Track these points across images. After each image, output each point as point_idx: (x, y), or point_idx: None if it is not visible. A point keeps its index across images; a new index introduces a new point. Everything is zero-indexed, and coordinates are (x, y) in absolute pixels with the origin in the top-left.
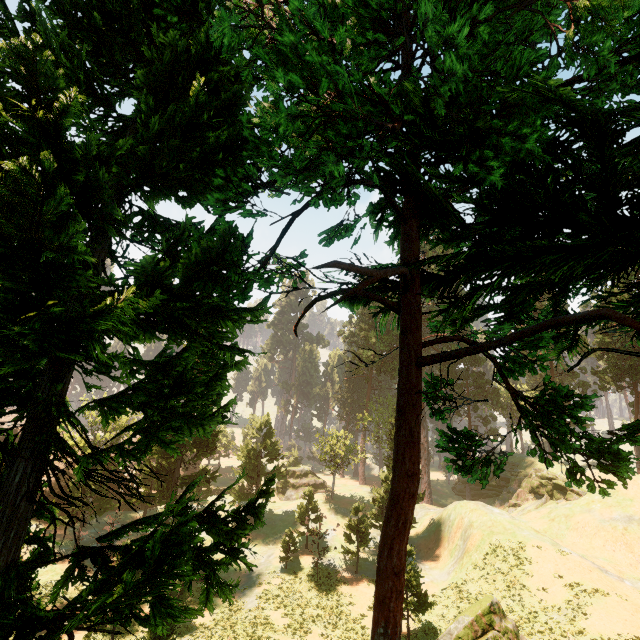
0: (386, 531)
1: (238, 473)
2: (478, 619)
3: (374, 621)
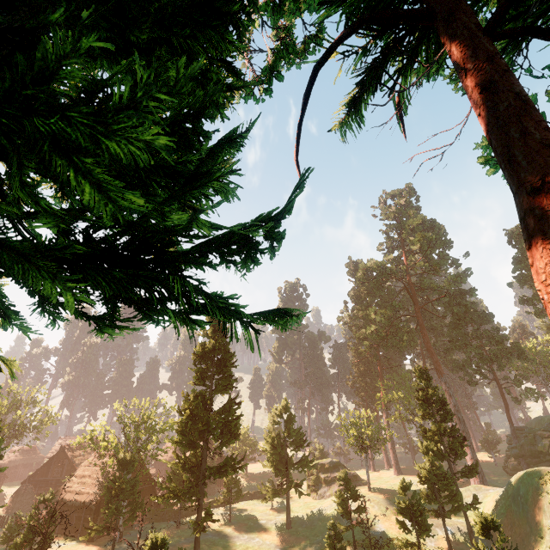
0: (546, 238)
1: (265, 466)
2: None
3: None
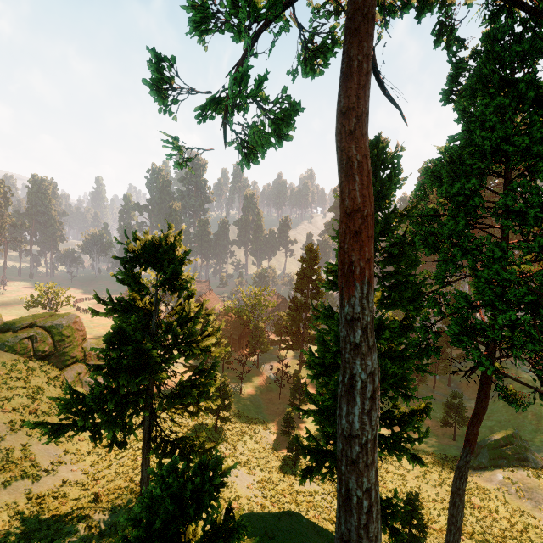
0: (471, 422)
1: None
2: (503, 438)
3: (465, 445)
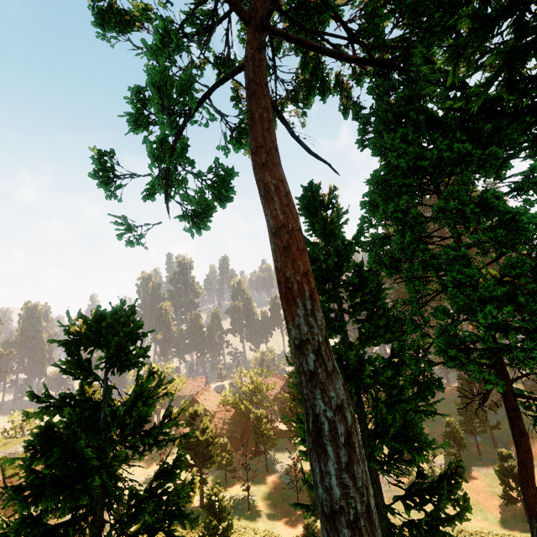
0: (522, 476)
1: None
2: None
3: (529, 516)
